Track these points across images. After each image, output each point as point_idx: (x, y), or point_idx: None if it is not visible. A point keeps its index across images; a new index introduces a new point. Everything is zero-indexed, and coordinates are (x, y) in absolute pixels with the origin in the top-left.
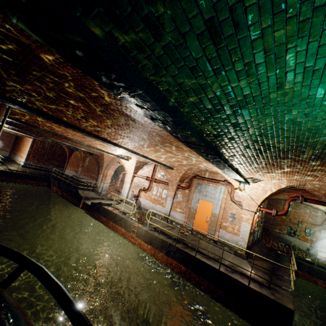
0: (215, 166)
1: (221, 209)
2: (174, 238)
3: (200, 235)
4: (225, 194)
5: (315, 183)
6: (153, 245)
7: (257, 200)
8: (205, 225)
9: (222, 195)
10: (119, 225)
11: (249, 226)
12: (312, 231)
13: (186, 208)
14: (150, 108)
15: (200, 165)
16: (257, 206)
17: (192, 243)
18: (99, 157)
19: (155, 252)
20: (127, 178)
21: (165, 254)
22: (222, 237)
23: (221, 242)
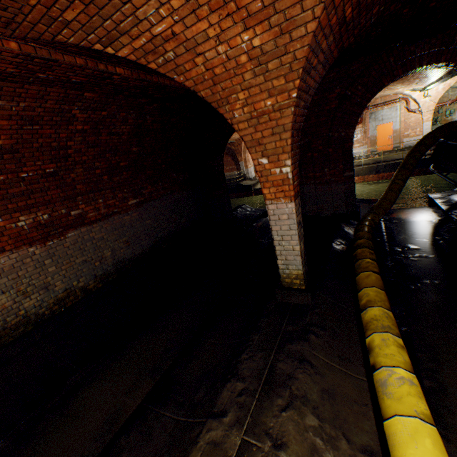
0: (414, 86)
1: (401, 123)
2: (372, 163)
3: (387, 153)
4: (402, 110)
5: None
6: (361, 175)
7: (435, 99)
8: (389, 144)
9: (399, 112)
10: None
11: (429, 123)
12: (452, 111)
13: (364, 140)
14: None
15: (386, 93)
16: (435, 104)
17: (397, 154)
18: (233, 144)
19: (364, 179)
20: None
21: (374, 175)
22: (407, 143)
23: (407, 148)
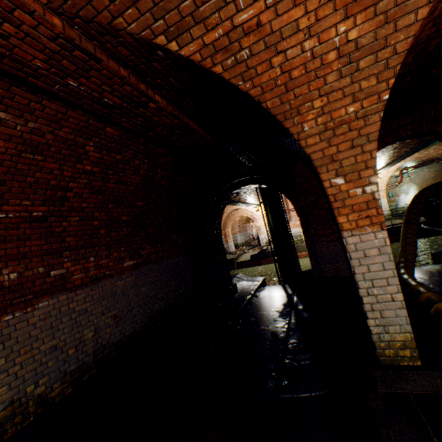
0: None
1: None
2: None
3: None
4: None
5: (419, 155)
6: None
7: (384, 181)
8: None
9: None
10: (297, 253)
11: (385, 200)
12: (393, 193)
13: None
14: (420, 149)
15: None
16: (385, 185)
17: None
18: None
19: None
20: (259, 223)
21: None
22: None
23: None
